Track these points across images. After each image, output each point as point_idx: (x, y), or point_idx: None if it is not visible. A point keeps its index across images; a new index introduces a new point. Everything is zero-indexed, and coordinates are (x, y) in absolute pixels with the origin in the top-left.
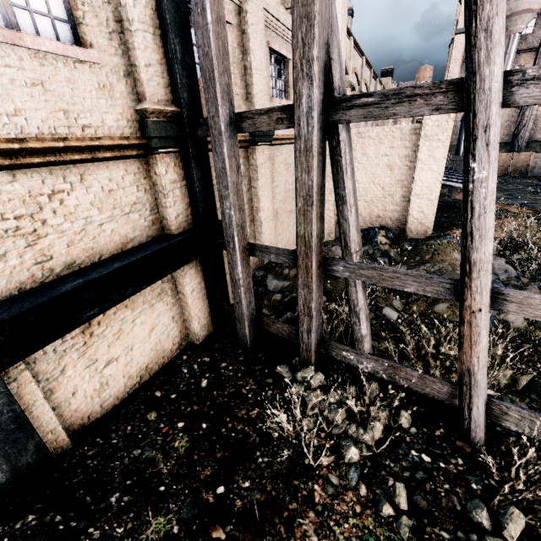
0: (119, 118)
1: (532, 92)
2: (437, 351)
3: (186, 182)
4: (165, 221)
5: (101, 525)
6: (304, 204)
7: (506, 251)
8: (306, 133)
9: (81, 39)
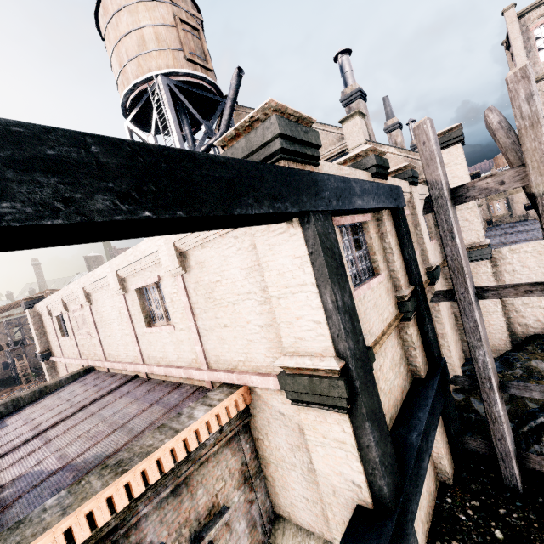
0: (392, 305)
1: None
2: None
3: (419, 333)
4: (413, 367)
5: None
6: None
7: None
8: None
9: (374, 268)
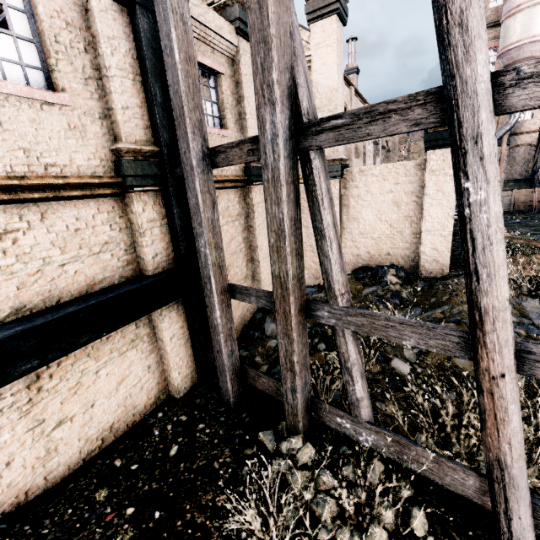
0: (91, 158)
1: (533, 92)
2: (461, 418)
3: (167, 220)
4: (142, 260)
5: None
6: (277, 239)
7: (539, 291)
8: (272, 161)
9: (54, 84)
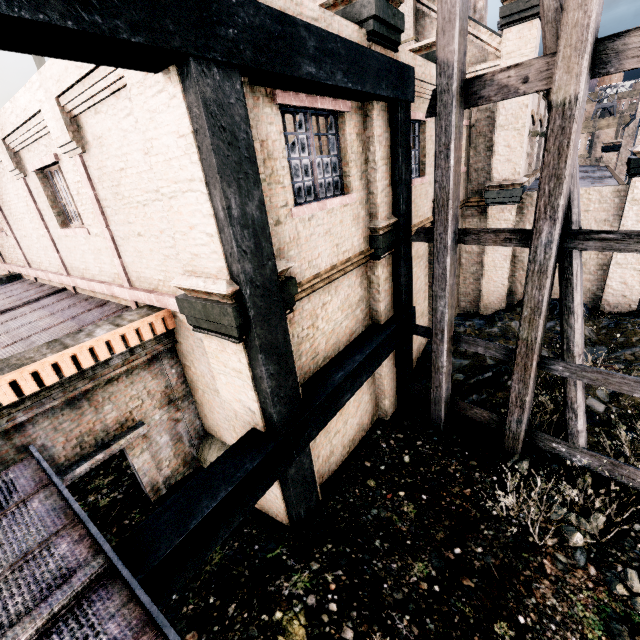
0: (360, 238)
1: None
2: None
3: (392, 276)
4: (374, 312)
5: (379, 560)
6: (531, 313)
7: None
8: (542, 259)
9: (345, 185)
